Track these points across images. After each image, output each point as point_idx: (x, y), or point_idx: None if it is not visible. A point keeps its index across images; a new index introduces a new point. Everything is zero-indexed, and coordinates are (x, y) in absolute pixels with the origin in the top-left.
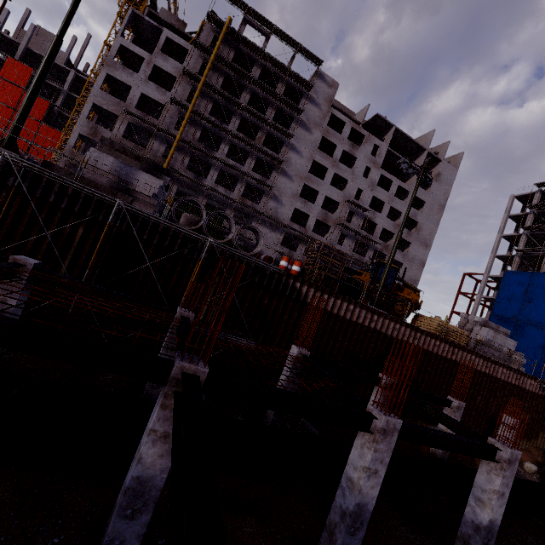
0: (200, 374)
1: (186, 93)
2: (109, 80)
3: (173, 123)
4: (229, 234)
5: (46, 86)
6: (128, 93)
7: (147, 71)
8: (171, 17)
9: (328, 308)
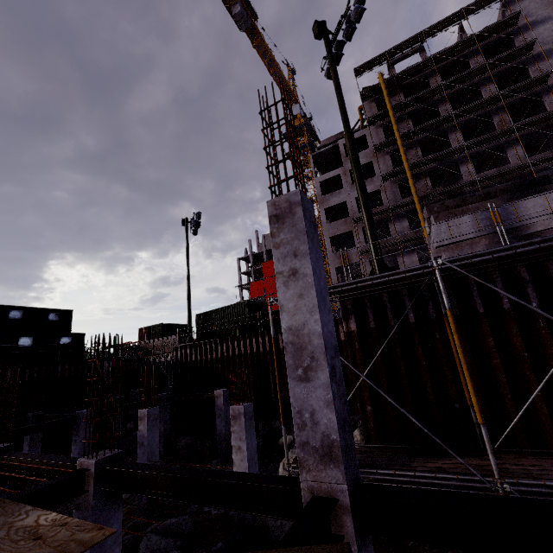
0: None
1: (388, 163)
2: (326, 214)
3: (396, 195)
4: None
5: None
6: (342, 211)
7: (347, 179)
8: (330, 140)
9: None
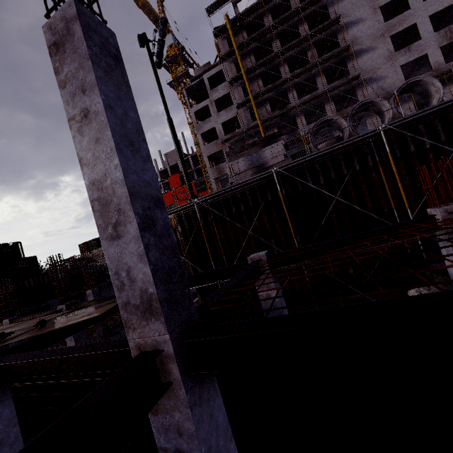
0: None
1: (240, 94)
2: (204, 137)
3: (249, 119)
4: (383, 118)
5: None
6: (215, 133)
7: (214, 109)
8: (201, 70)
9: None
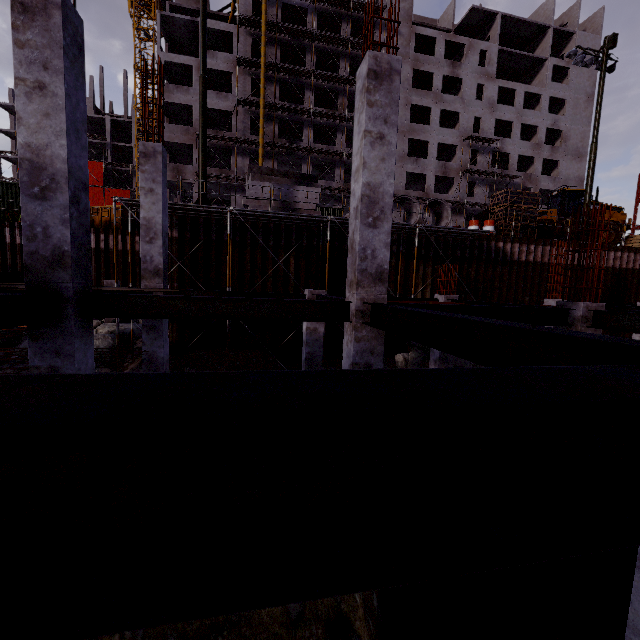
0: (599, 308)
1: (247, 86)
2: (165, 109)
3: (246, 128)
4: (410, 218)
5: (89, 146)
6: (186, 115)
7: None
8: (190, 1)
9: (537, 259)
